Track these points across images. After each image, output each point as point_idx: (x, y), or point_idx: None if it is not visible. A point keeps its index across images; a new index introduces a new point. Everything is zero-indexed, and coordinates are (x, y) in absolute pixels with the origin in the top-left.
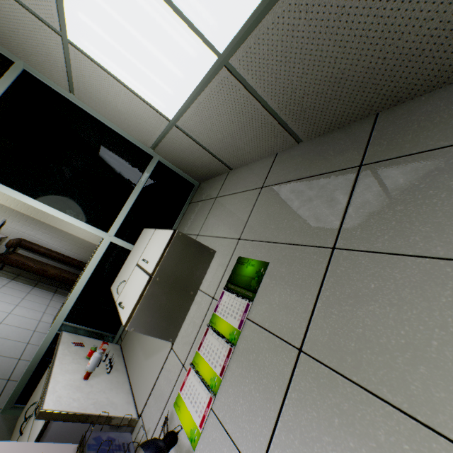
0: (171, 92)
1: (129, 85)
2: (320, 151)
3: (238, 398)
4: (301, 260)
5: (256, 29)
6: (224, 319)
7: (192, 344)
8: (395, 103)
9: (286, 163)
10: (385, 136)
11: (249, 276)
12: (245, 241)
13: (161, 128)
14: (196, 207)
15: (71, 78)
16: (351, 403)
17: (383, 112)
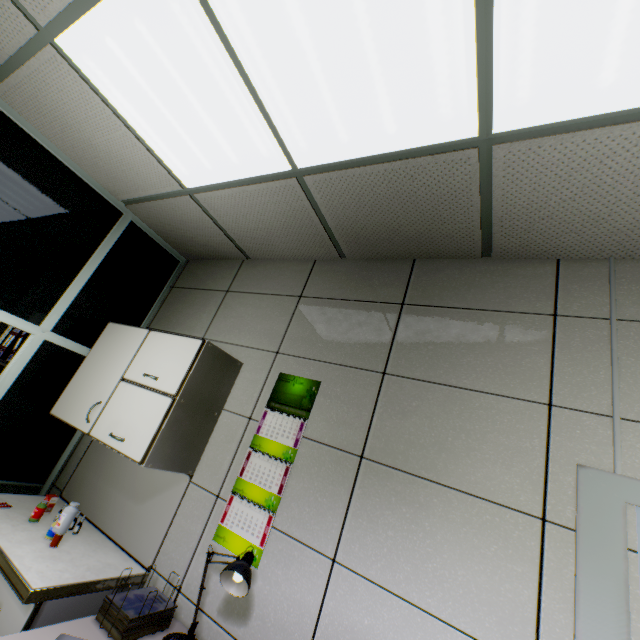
0: (210, 167)
1: (141, 132)
2: (365, 276)
3: (303, 508)
4: (355, 381)
5: (344, 171)
6: (273, 440)
7: (228, 471)
8: (428, 257)
9: (329, 277)
10: (420, 284)
11: (299, 395)
12: (286, 355)
13: (163, 189)
14: (189, 297)
15: (6, 69)
16: (403, 485)
17: (419, 261)
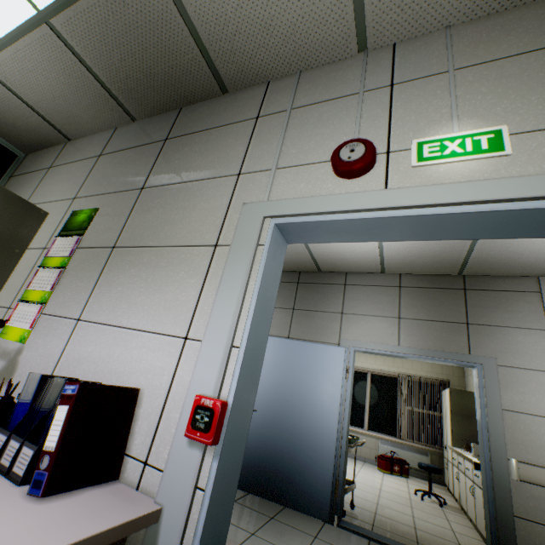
0: None
1: None
2: (147, 129)
3: (67, 294)
4: (123, 200)
5: (74, 6)
6: (56, 256)
7: (21, 289)
8: (189, 103)
9: (123, 137)
10: (181, 123)
11: (82, 221)
12: (80, 198)
13: None
14: (21, 180)
15: None
16: (136, 256)
17: (184, 108)
